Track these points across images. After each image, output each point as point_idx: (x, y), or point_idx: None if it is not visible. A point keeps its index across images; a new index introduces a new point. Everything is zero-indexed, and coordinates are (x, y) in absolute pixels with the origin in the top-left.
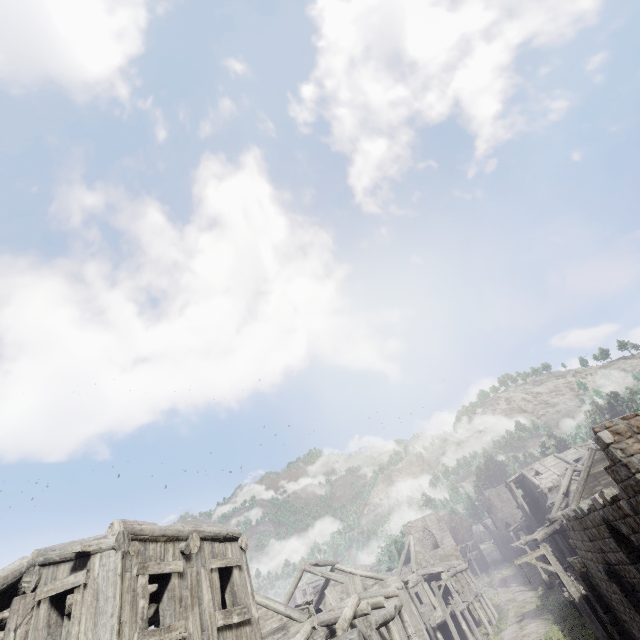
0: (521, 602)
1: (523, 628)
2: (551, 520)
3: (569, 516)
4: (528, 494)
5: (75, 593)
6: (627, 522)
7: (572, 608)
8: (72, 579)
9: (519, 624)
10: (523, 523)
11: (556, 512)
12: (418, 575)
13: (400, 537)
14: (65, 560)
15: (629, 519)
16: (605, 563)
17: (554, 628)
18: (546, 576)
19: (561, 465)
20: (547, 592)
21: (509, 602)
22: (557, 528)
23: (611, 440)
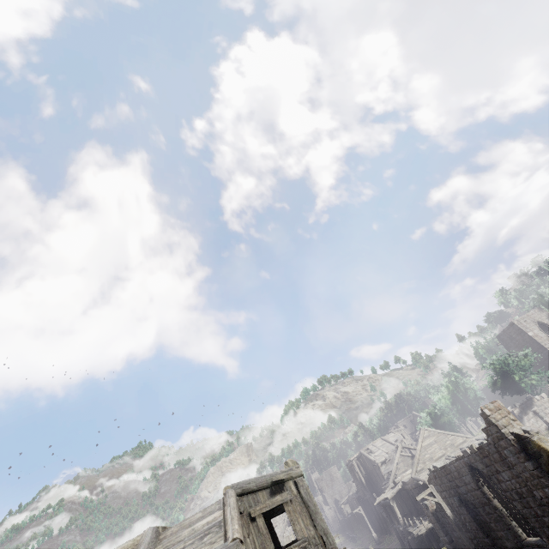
0: None
1: None
2: (396, 482)
3: (437, 468)
4: (362, 470)
5: (285, 506)
6: (484, 461)
7: None
8: (280, 498)
9: None
10: (356, 495)
11: (393, 478)
12: None
13: None
14: (262, 488)
15: (486, 459)
16: (457, 495)
17: None
18: (376, 534)
19: (387, 445)
20: (377, 547)
21: None
22: (400, 488)
23: (489, 413)
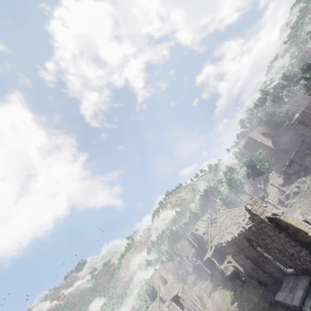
0: (205, 288)
1: (213, 298)
2: (211, 246)
3: (229, 241)
4: (195, 239)
5: None
6: (254, 234)
7: (224, 279)
8: None
9: (210, 298)
10: (195, 253)
11: (210, 242)
12: (169, 300)
13: (148, 287)
14: None
15: (254, 233)
16: (243, 253)
17: (226, 290)
18: (209, 271)
19: (203, 223)
20: (212, 278)
21: (200, 291)
22: (214, 248)
23: (250, 208)
